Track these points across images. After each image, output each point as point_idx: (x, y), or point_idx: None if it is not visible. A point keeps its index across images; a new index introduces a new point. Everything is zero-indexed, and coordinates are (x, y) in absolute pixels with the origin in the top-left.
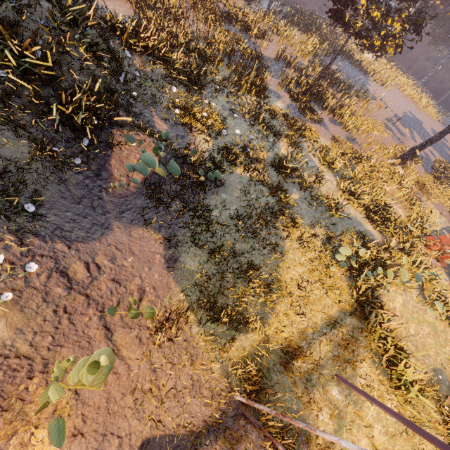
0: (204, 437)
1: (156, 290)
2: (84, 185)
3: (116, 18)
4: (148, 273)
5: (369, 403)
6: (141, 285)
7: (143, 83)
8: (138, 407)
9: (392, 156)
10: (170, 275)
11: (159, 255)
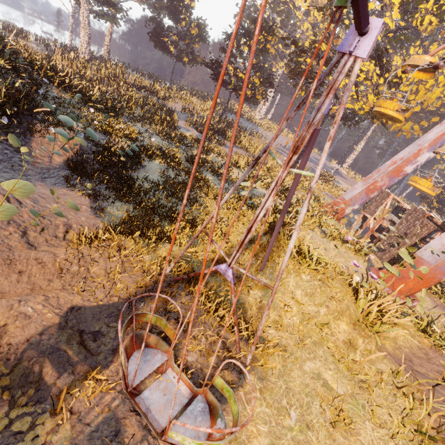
0: (138, 301)
1: (83, 227)
2: (4, 153)
3: (34, 60)
4: (74, 216)
5: (289, 278)
6: (67, 222)
7: (62, 103)
8: (67, 288)
9: None
10: (98, 219)
11: (86, 206)
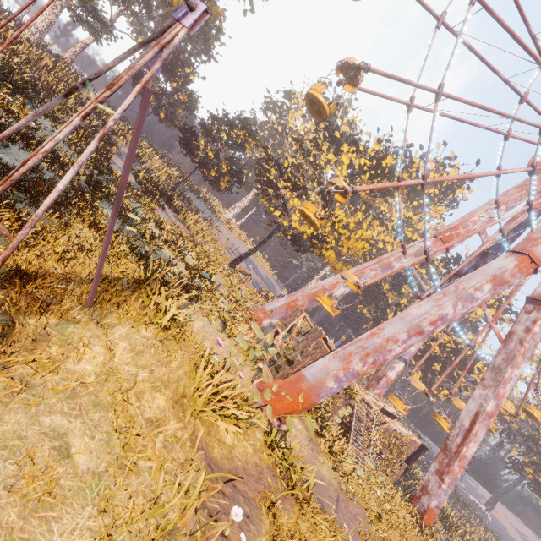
0: None
1: None
2: None
3: None
4: None
5: (121, 327)
6: None
7: None
8: None
9: (227, 264)
10: None
11: None
